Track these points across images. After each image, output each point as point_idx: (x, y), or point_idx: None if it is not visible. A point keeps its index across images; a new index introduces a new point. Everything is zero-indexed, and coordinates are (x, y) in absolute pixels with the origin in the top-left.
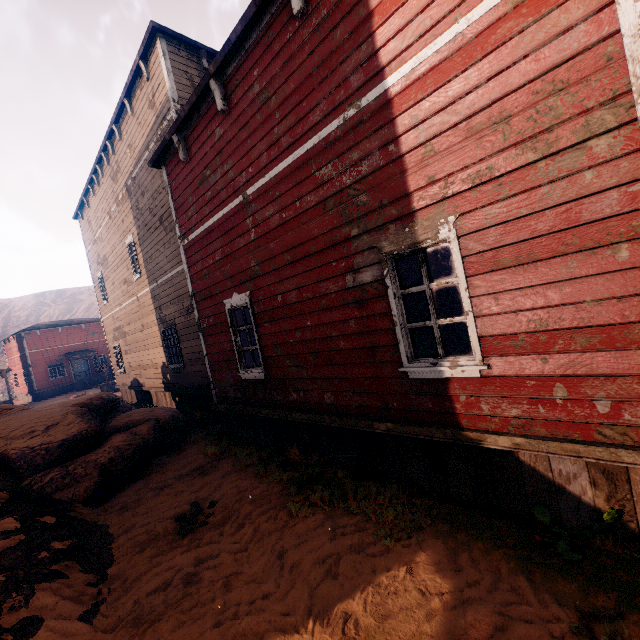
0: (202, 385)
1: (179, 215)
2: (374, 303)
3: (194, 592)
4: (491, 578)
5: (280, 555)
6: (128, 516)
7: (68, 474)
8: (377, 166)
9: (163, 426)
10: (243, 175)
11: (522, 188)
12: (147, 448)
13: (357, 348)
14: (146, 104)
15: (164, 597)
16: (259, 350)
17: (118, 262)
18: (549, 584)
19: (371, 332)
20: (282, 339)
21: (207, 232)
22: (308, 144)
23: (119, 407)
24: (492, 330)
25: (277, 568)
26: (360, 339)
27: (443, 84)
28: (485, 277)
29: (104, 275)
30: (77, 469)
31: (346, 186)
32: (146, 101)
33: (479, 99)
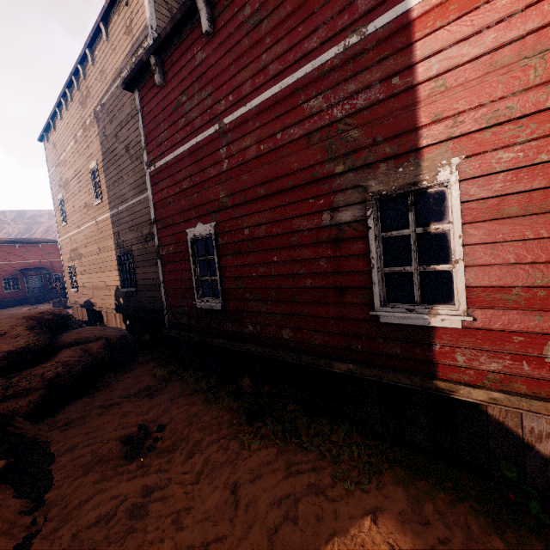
0: (153, 310)
1: (148, 141)
2: (350, 244)
3: (140, 528)
4: (462, 535)
5: (234, 491)
6: (72, 434)
7: (11, 386)
8: (375, 100)
9: (113, 345)
10: (222, 103)
11: (547, 131)
12: (96, 366)
13: (325, 287)
14: (122, 30)
15: (106, 531)
16: (219, 281)
17: (80, 186)
18: (526, 548)
19: (343, 273)
20: (244, 272)
21: (176, 160)
22: (299, 73)
23: (70, 323)
24: (483, 281)
25: (231, 506)
26: (330, 279)
27: (469, 11)
28: (484, 225)
29: (65, 198)
30: (21, 382)
31: (336, 120)
32: (123, 27)
33: (511, 29)
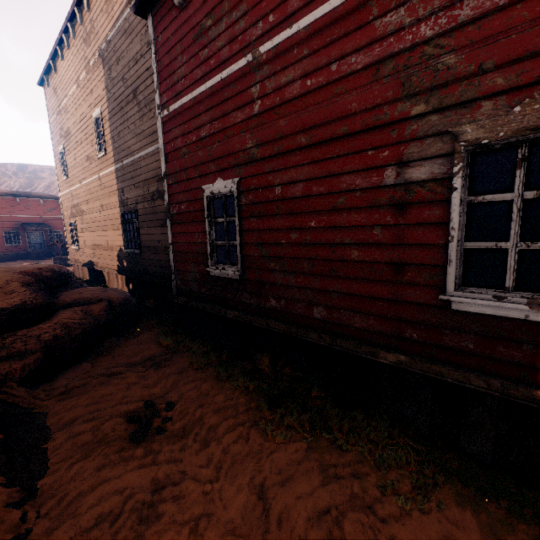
0: (158, 274)
1: (161, 79)
2: (421, 209)
3: (152, 537)
4: None
5: (261, 495)
6: (70, 405)
7: (4, 347)
8: (492, 7)
9: (115, 308)
10: (258, 25)
11: None
12: (97, 329)
13: (377, 262)
14: None
15: (110, 537)
16: (238, 247)
17: (82, 137)
18: None
19: (404, 245)
20: (271, 238)
21: (195, 101)
22: None
23: (70, 282)
24: None
25: (261, 517)
26: (384, 252)
27: None
28: None
29: (66, 149)
30: (16, 343)
31: (423, 40)
32: None
33: None
